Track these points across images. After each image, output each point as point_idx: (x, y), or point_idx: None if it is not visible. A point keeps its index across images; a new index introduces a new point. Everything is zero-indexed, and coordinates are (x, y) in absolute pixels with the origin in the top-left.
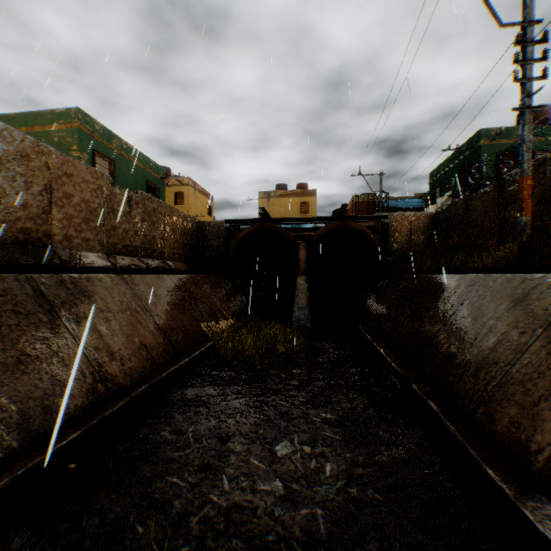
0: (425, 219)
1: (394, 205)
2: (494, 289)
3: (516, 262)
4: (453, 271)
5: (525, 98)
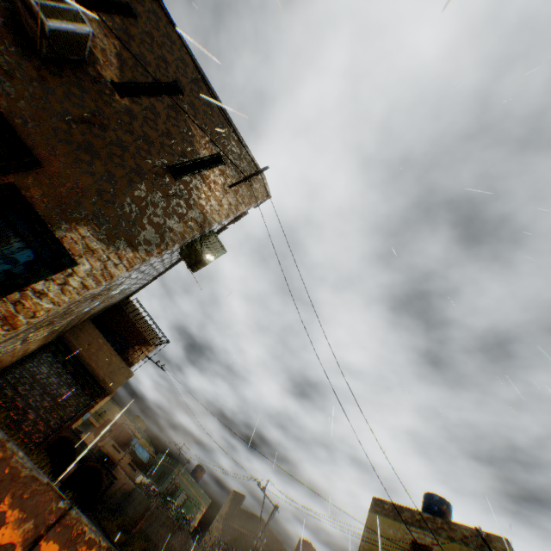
0: (130, 486)
1: (136, 448)
2: None
3: (121, 543)
4: (108, 533)
5: (163, 493)
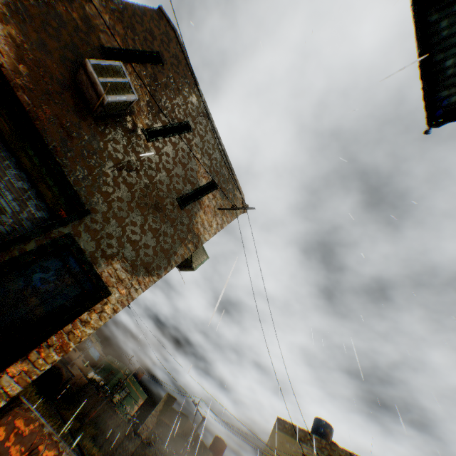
0: (84, 382)
1: (89, 348)
2: (65, 434)
3: (76, 429)
4: (65, 420)
5: (112, 393)
